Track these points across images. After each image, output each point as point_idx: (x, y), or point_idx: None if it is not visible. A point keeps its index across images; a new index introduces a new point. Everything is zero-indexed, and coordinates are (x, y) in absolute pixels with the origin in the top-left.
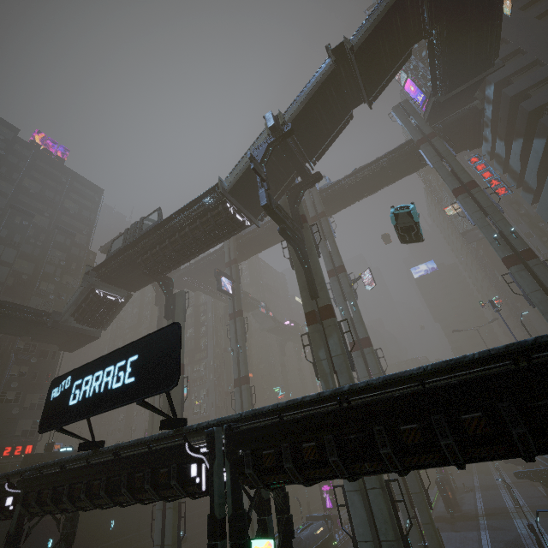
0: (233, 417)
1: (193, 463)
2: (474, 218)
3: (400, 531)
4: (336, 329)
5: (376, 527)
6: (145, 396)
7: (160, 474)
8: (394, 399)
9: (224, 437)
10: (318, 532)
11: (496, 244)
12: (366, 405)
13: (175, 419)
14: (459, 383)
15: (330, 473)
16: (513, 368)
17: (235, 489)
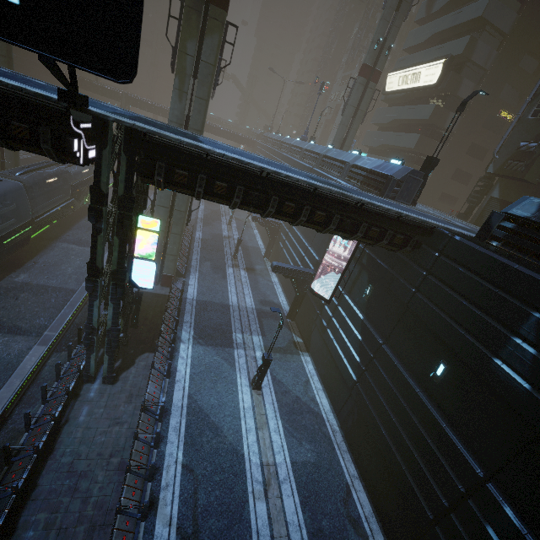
0: (170, 139)
1: (75, 138)
2: (390, 2)
3: (190, 208)
4: (222, 31)
5: (173, 201)
6: (61, 60)
7: (13, 127)
8: (296, 190)
9: (124, 132)
10: (85, 172)
11: (374, 47)
12: (279, 184)
13: (81, 97)
14: (331, 200)
15: (225, 203)
16: (355, 206)
17: (129, 180)
